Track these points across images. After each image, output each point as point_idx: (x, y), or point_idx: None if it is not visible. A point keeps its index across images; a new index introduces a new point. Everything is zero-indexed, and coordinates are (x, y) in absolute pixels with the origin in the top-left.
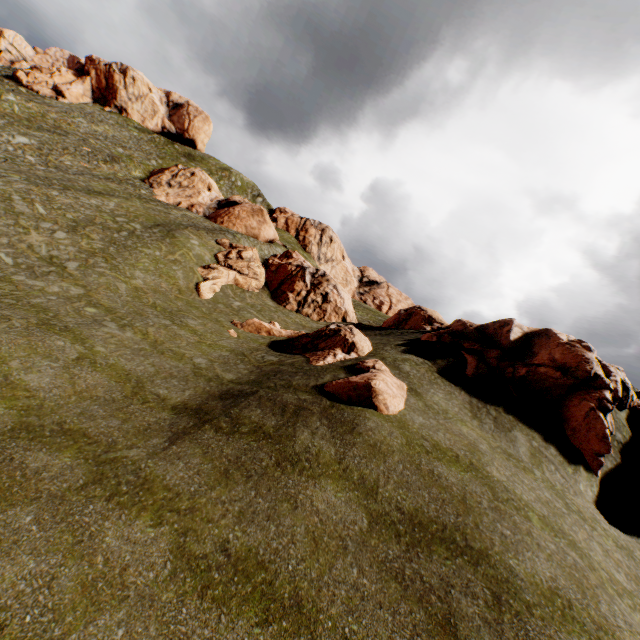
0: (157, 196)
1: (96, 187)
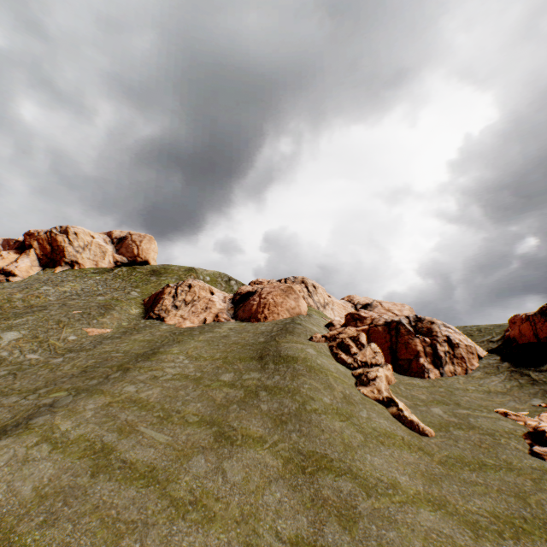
0: (181, 324)
1: (133, 348)
